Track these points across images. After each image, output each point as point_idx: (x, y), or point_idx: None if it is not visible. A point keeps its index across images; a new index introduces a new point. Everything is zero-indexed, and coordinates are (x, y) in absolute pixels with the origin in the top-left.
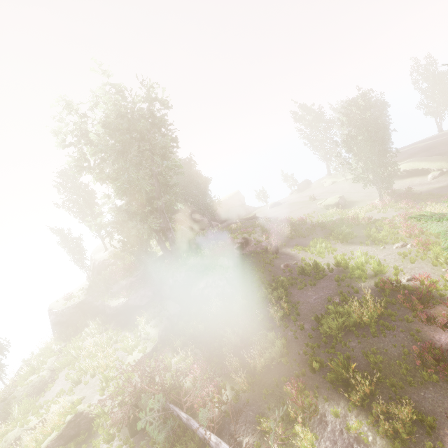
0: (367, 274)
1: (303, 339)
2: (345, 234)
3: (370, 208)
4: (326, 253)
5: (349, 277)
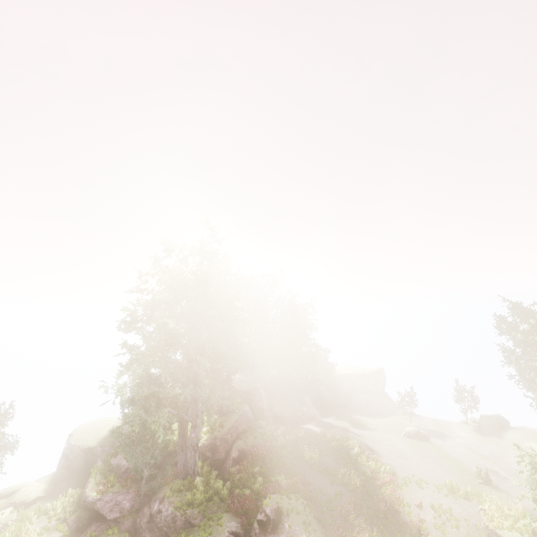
0: None
1: None
2: None
3: None
4: None
5: None
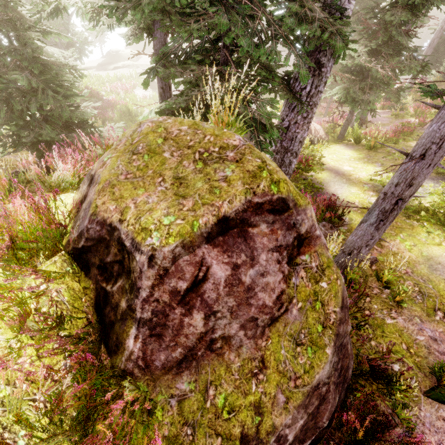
0: None
1: None
2: None
3: None
4: None
5: None
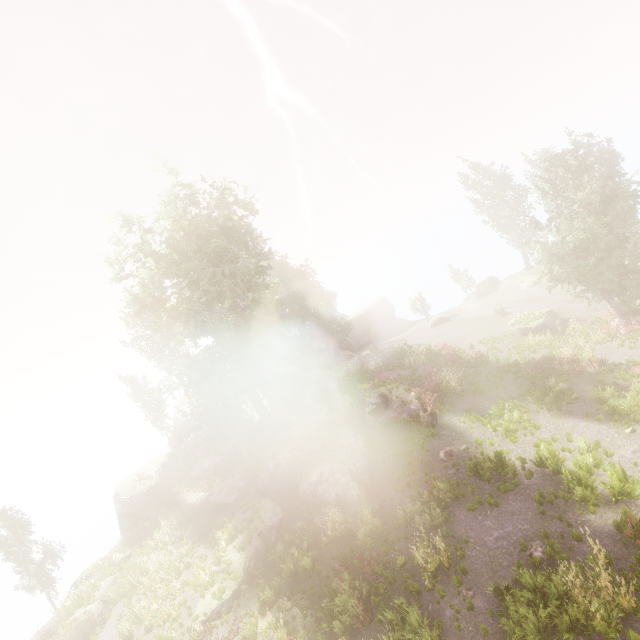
0: (600, 494)
1: (472, 634)
2: (555, 395)
3: (604, 337)
4: (521, 432)
5: (563, 497)
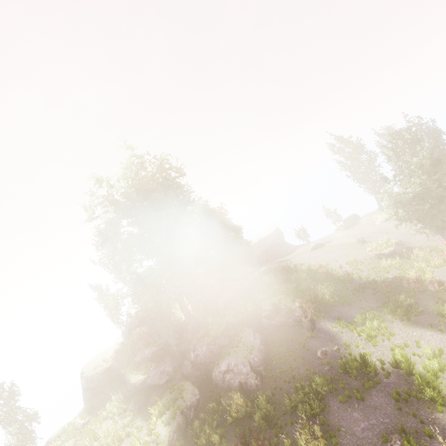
0: (445, 395)
1: None
2: (405, 308)
3: (440, 262)
4: (379, 337)
5: (415, 396)
